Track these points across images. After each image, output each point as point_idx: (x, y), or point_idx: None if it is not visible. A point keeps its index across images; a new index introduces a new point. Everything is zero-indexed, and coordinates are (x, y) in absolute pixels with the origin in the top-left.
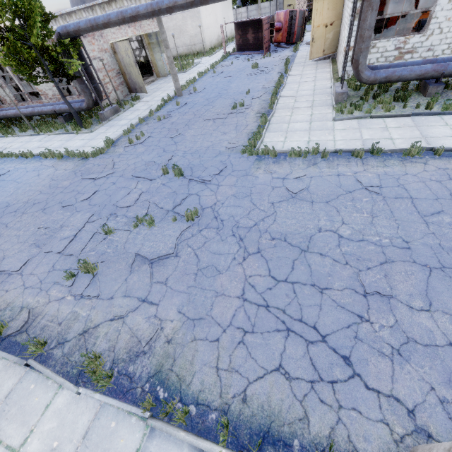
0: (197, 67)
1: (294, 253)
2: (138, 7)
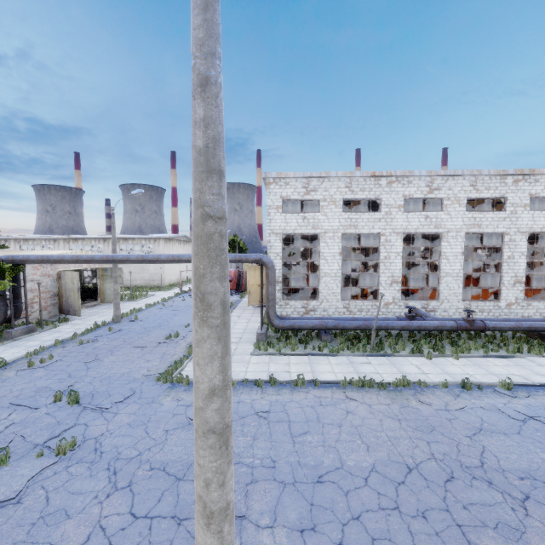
0: (149, 298)
1: (167, 482)
2: (94, 255)
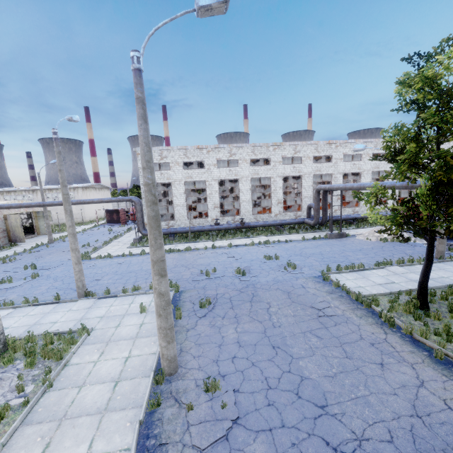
0: None
1: None
2: (31, 203)
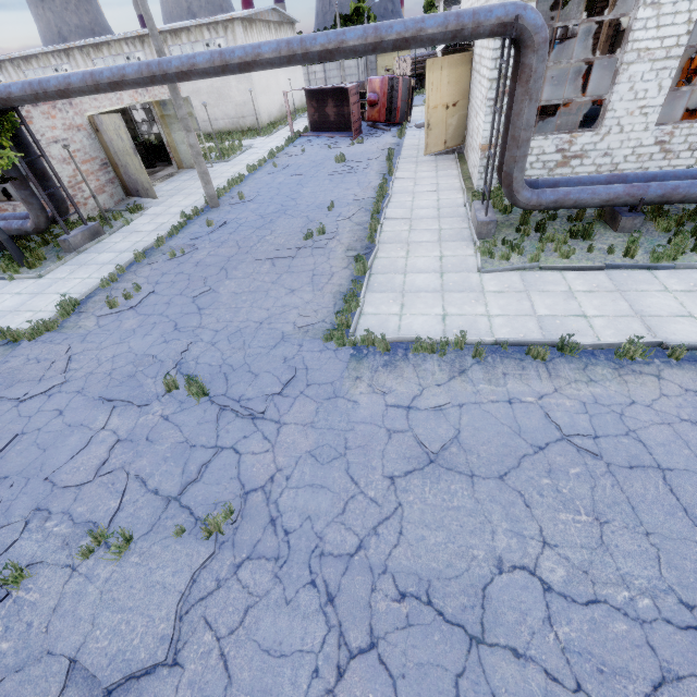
0: (247, 154)
1: (453, 648)
2: (123, 67)
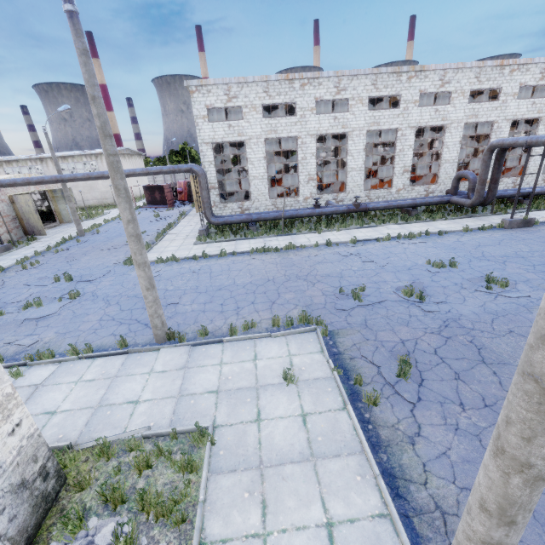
0: (106, 216)
1: (138, 300)
2: (44, 177)
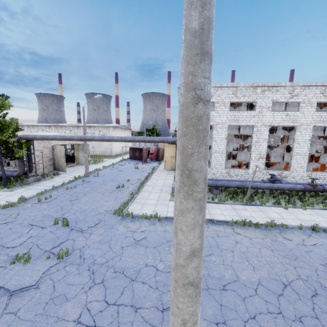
0: (104, 163)
1: (126, 282)
2: (73, 136)
